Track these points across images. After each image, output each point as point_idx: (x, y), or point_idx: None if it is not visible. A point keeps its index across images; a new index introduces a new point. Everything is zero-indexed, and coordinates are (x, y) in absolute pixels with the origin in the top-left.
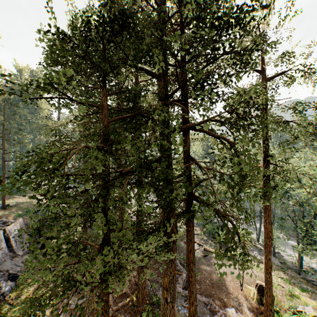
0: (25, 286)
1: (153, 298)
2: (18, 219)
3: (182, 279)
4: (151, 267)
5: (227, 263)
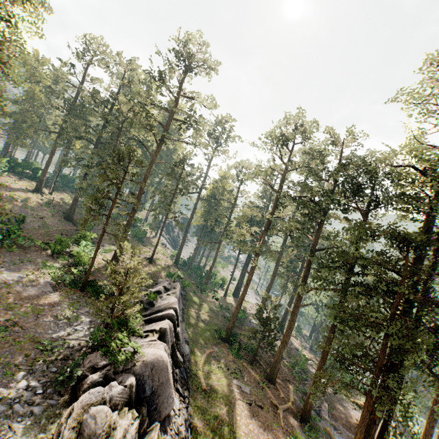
0: (195, 353)
1: (311, 414)
2: (177, 283)
3: (325, 407)
4: (292, 382)
5: (359, 411)
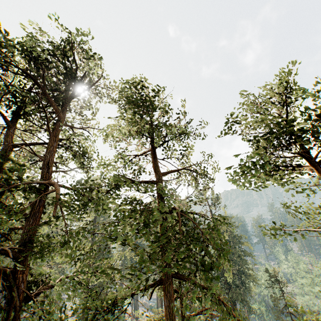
0: None
1: None
2: None
3: None
4: None
5: None
